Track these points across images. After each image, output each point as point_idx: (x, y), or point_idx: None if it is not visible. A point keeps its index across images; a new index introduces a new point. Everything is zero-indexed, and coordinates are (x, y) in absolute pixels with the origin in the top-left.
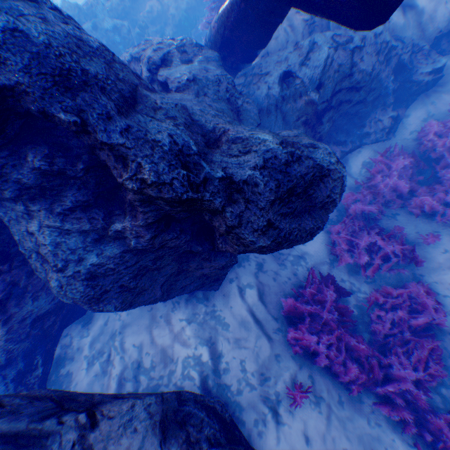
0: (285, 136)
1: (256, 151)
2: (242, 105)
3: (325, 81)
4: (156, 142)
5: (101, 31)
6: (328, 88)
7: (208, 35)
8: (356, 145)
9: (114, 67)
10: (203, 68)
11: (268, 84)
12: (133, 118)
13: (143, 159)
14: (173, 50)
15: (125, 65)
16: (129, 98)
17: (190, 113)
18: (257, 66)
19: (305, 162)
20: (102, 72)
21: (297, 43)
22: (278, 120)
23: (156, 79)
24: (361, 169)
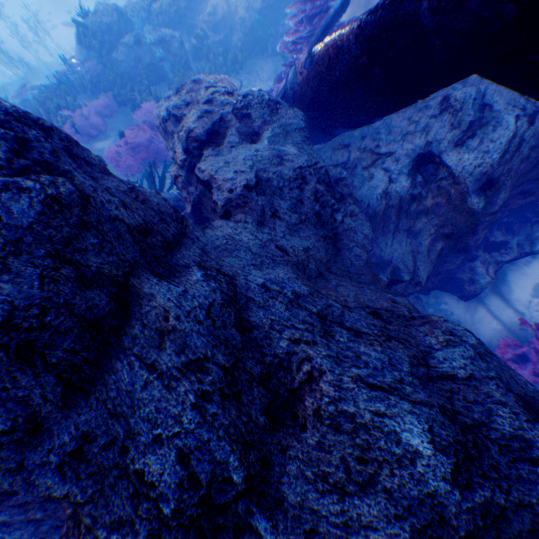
0: (442, 368)
1: (391, 489)
2: (342, 221)
3: (500, 175)
4: (144, 481)
5: (144, 45)
6: (502, 185)
7: (290, 79)
8: (525, 252)
9: (76, 248)
10: (278, 154)
11: (390, 171)
12: (108, 377)
13: (109, 532)
14: (229, 115)
15: (113, 218)
16: (108, 313)
17: (243, 305)
18: (370, 133)
19: (514, 519)
20: (28, 299)
21: (449, 99)
22: (400, 231)
23: (196, 173)
24: (531, 295)
